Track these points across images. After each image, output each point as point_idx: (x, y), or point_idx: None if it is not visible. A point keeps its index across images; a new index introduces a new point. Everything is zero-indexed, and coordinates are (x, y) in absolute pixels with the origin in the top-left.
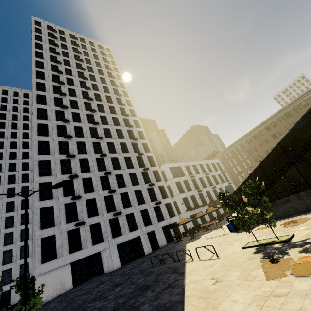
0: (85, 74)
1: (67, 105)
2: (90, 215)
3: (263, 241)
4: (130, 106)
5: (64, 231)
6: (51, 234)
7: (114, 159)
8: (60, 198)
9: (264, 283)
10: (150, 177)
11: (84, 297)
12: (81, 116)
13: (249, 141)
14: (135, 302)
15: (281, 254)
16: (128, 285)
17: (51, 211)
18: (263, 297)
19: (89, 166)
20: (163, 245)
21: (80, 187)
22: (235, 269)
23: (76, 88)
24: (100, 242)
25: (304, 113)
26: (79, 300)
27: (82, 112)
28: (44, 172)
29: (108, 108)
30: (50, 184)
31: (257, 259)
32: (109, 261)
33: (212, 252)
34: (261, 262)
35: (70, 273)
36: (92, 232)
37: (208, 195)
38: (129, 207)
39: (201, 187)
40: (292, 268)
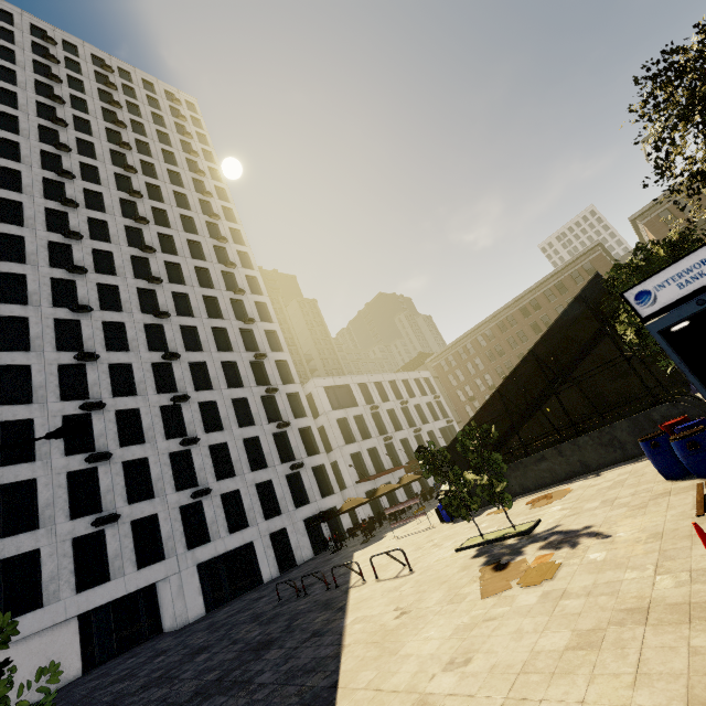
0: (130, 157)
1: (80, 230)
2: (132, 499)
3: (492, 536)
4: (241, 243)
5: (65, 538)
6: (28, 549)
7: (198, 366)
8: (54, 458)
9: (476, 604)
10: (281, 407)
11: (118, 687)
12: (118, 260)
13: (489, 334)
14: (243, 674)
15: (513, 555)
16: (226, 646)
17: (31, 491)
18: (470, 624)
19: (135, 381)
20: (304, 558)
21: (110, 432)
22: (437, 588)
23: (104, 191)
24: (158, 560)
25: (589, 286)
26: (106, 694)
27: (119, 251)
28: (14, 395)
29: (186, 244)
30: (28, 424)
31: (475, 567)
32: (178, 604)
33: (401, 563)
34: (480, 571)
35: (77, 641)
36: (136, 538)
37: (406, 446)
38: (230, 476)
39: (392, 431)
40: (522, 575)
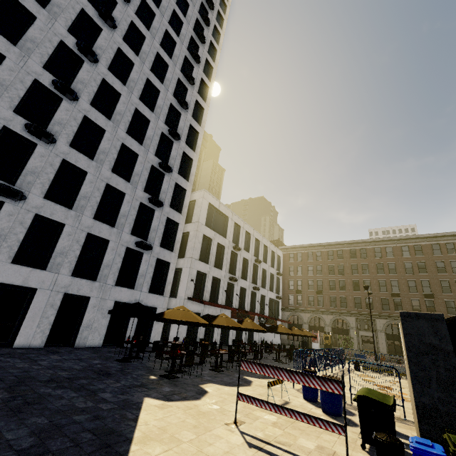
0: None
1: None
2: None
3: None
4: (212, 59)
5: None
6: None
7: (111, 92)
8: None
9: None
10: (164, 188)
11: None
12: None
13: (339, 254)
14: None
15: None
16: None
17: None
18: None
19: (24, 33)
20: (87, 343)
21: None
22: None
23: None
24: None
25: (443, 261)
26: None
27: None
28: None
29: (171, 11)
30: None
31: None
32: None
33: None
34: None
35: None
36: None
37: (241, 295)
38: (65, 206)
39: (239, 276)
40: None
